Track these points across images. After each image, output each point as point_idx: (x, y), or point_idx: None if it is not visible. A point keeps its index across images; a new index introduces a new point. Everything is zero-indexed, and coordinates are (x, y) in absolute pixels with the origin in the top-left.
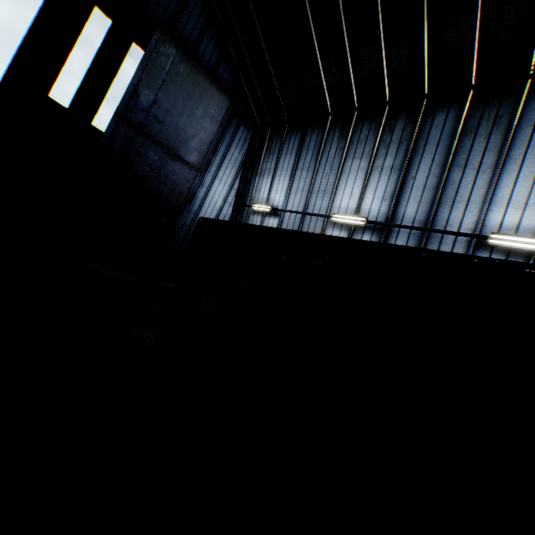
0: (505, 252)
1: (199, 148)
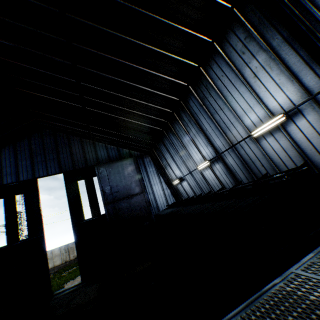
0: (268, 132)
1: (136, 184)
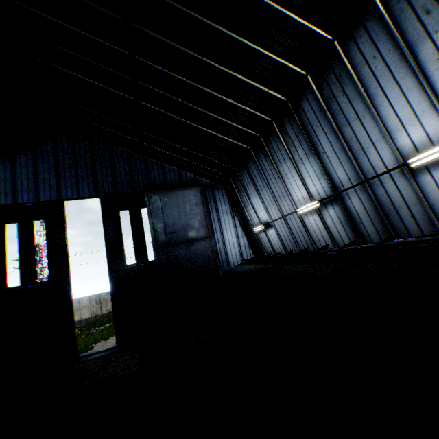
0: (438, 161)
1: (201, 225)
